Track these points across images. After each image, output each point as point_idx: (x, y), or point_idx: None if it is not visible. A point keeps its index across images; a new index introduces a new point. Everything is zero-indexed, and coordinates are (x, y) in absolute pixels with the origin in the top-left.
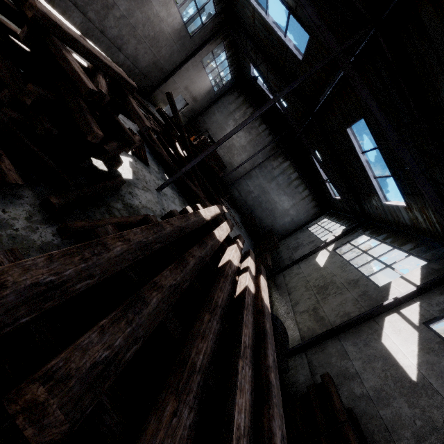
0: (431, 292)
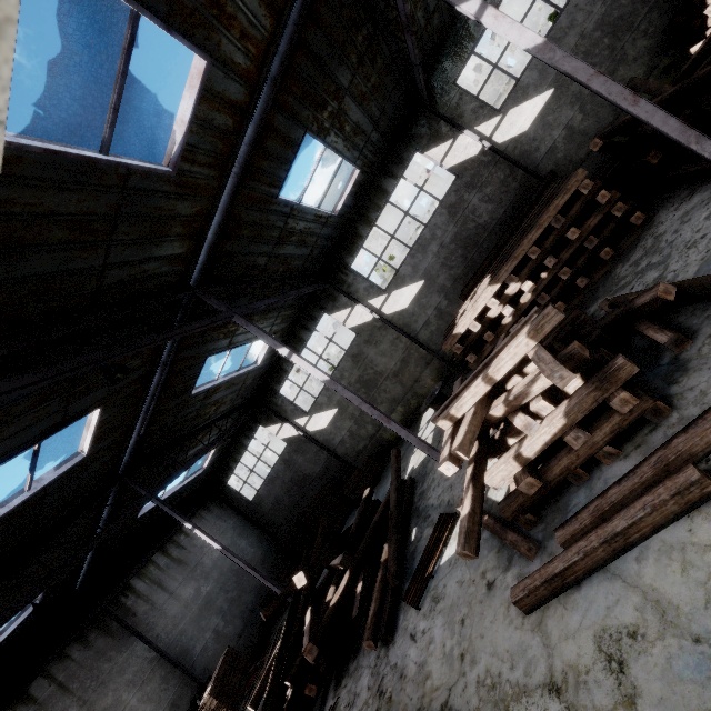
0: (357, 298)
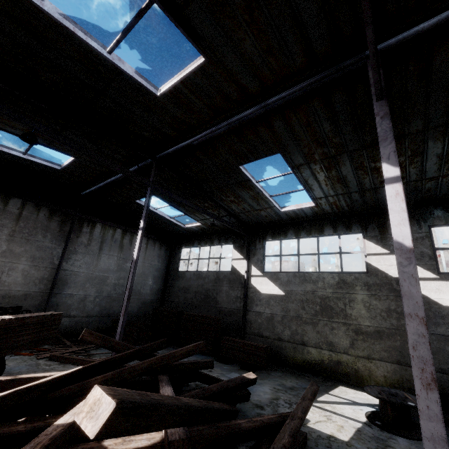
0: None
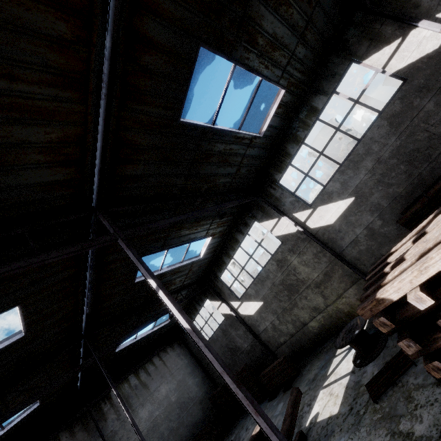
0: (283, 210)
